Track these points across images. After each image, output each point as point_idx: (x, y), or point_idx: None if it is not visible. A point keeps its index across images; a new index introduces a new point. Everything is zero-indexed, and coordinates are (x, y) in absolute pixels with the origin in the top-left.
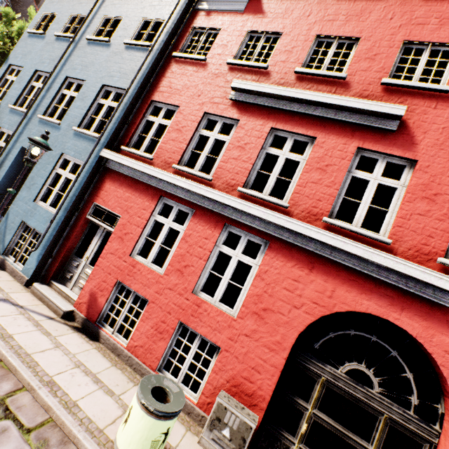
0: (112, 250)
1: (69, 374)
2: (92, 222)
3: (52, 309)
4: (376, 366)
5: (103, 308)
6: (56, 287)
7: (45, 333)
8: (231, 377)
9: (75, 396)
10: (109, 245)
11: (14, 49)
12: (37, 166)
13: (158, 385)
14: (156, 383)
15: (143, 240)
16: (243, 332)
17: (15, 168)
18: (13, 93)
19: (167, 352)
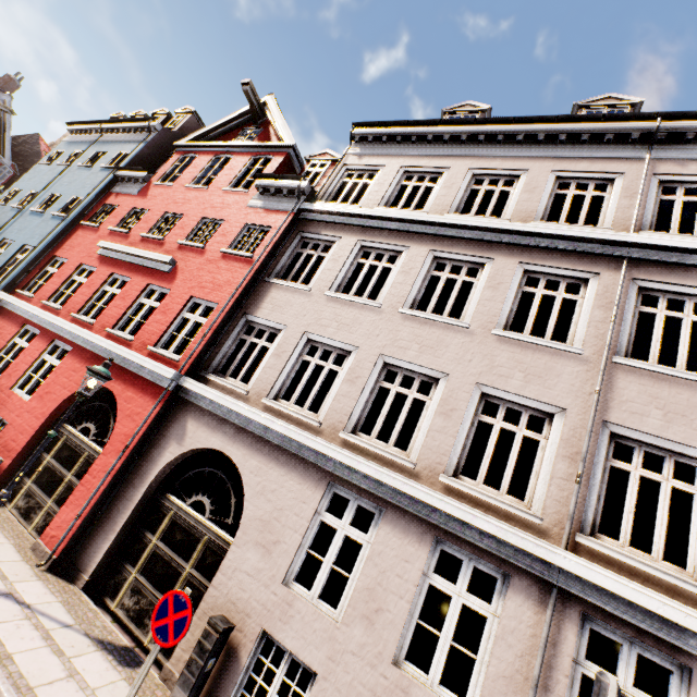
0: None
1: None
2: None
3: None
4: (99, 423)
5: None
6: None
7: None
8: (5, 441)
9: None
10: None
11: None
12: None
13: None
14: None
15: None
16: (28, 410)
17: None
18: None
19: None
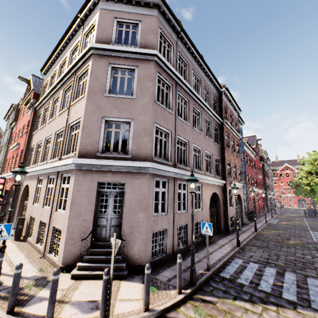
0: None
1: None
2: None
3: None
4: None
5: None
6: None
7: None
8: None
9: None
10: None
11: None
12: None
13: None
14: None
15: None
16: None
17: None
18: None
19: None
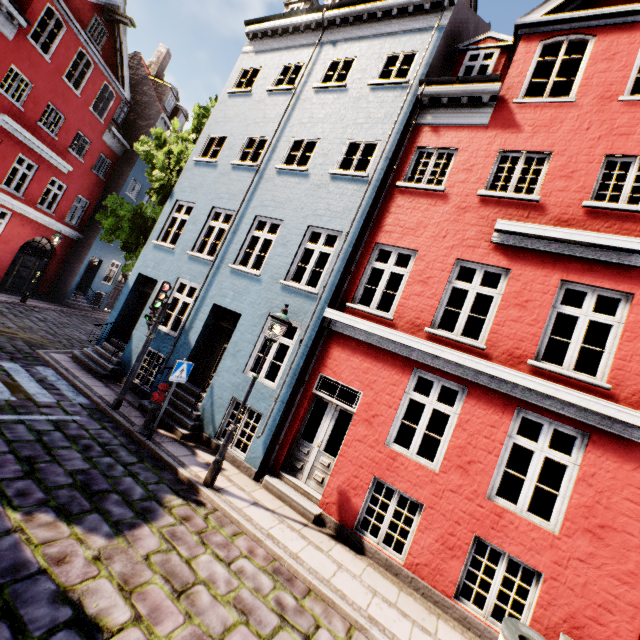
0: (358, 436)
1: (376, 605)
2: (317, 396)
3: (297, 511)
4: None
5: (359, 511)
6: (288, 481)
7: (317, 548)
8: (568, 615)
9: (402, 637)
10: (353, 430)
11: (179, 181)
12: (239, 328)
13: (519, 633)
14: (515, 630)
15: (398, 424)
16: (574, 555)
17: (206, 328)
18: (189, 236)
19: (461, 574)
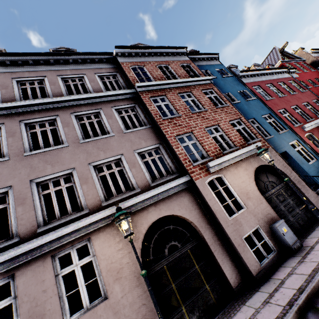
0: None
1: None
2: None
3: None
4: None
5: None
6: None
7: None
8: None
9: None
10: None
11: None
12: None
13: None
14: None
15: None
16: None
17: None
18: None
19: None
